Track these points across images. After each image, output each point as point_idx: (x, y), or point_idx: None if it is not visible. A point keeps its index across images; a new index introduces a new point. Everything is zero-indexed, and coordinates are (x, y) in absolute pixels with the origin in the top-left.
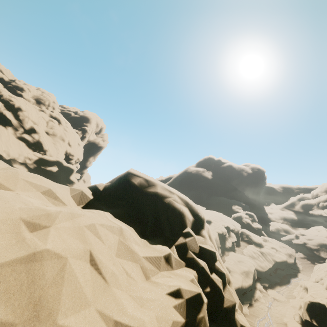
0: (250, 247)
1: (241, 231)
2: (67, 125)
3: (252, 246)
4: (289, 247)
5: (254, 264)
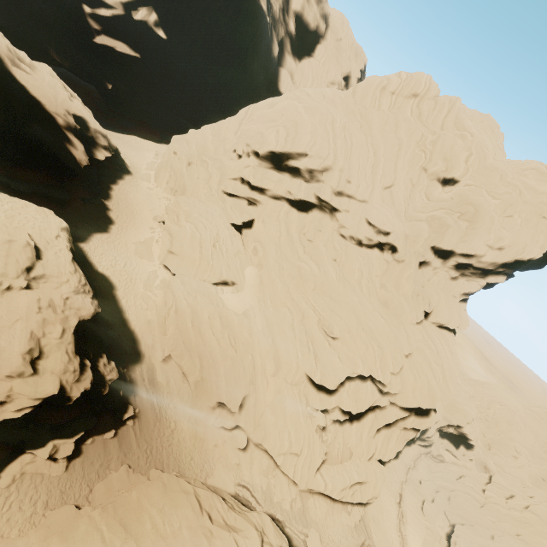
0: None
1: None
2: None
3: None
4: (180, 490)
5: None
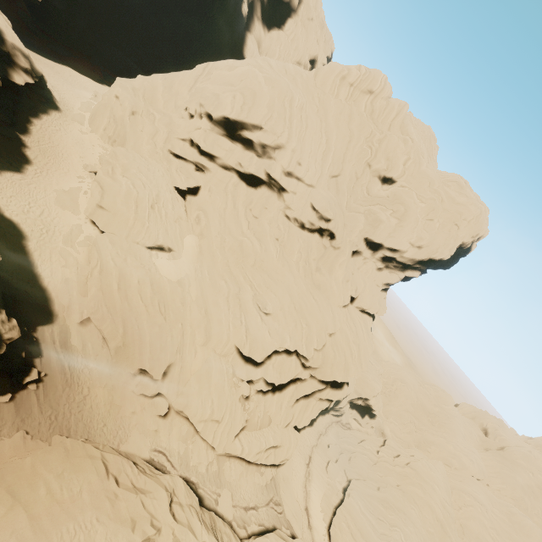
0: None
1: None
2: None
3: None
4: (85, 455)
5: (266, 537)
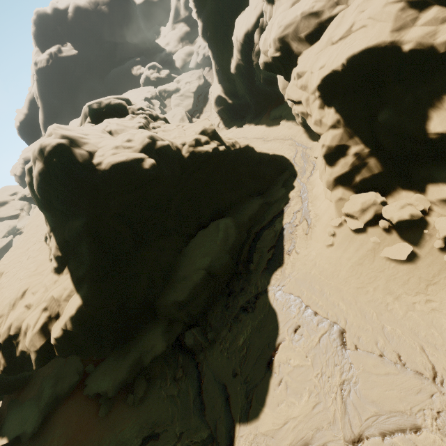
0: (172, 99)
1: (158, 91)
2: None
3: (173, 96)
4: (196, 71)
5: (183, 109)
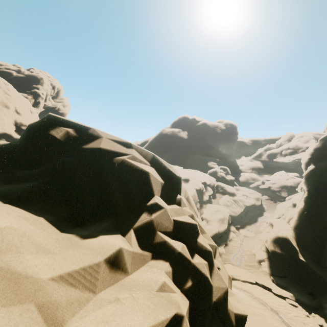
0: (224, 197)
1: (216, 184)
2: (7, 88)
3: (226, 196)
4: (257, 192)
5: (228, 212)
